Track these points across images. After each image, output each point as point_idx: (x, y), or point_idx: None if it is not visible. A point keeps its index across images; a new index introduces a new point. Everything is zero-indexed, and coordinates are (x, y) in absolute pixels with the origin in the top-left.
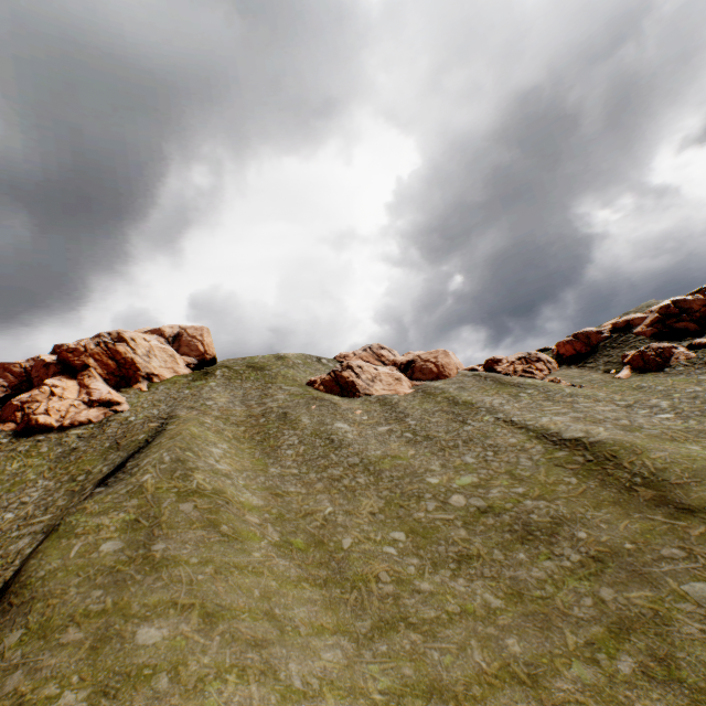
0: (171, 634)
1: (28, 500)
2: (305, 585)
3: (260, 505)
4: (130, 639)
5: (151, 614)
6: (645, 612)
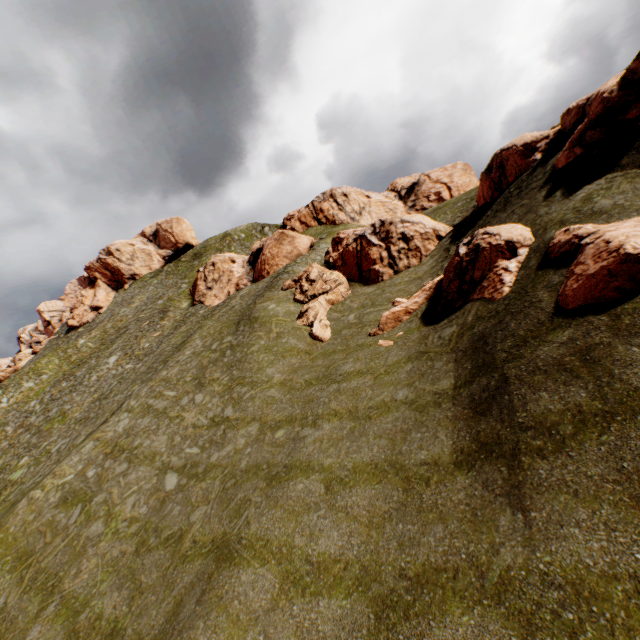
0: None
1: None
2: None
3: None
4: None
5: None
6: None
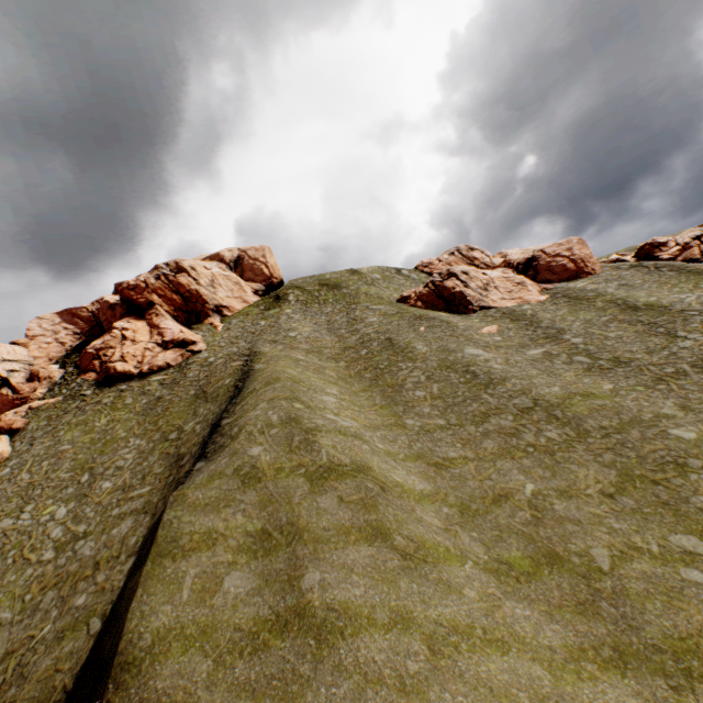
0: None
1: (122, 464)
2: (588, 665)
3: (426, 487)
4: None
5: None
6: None
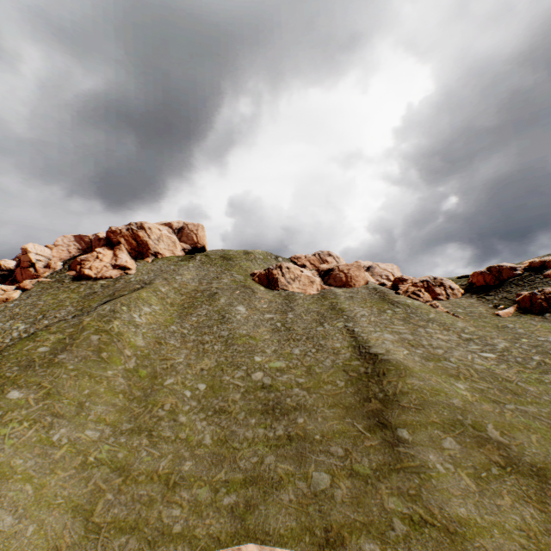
0: (23, 396)
1: (58, 316)
2: (120, 396)
3: (140, 347)
4: (5, 392)
5: (25, 385)
6: (275, 478)
